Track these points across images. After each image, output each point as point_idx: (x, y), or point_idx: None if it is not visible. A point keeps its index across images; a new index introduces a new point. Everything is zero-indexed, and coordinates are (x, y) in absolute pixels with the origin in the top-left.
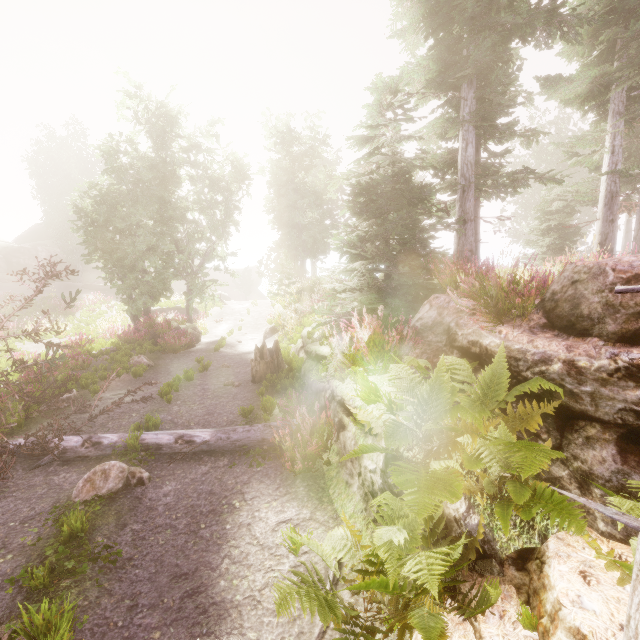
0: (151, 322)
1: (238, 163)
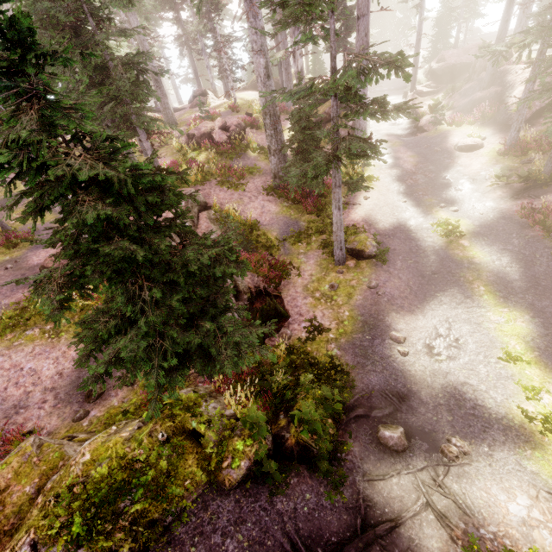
0: None
1: None
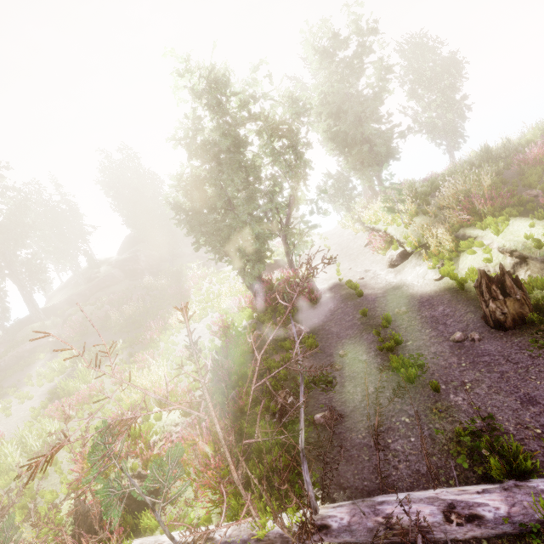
0: (268, 285)
1: (294, 97)
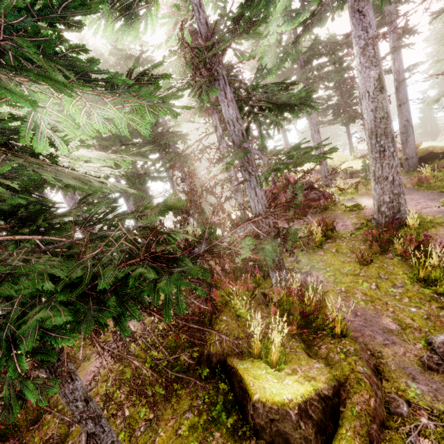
0: None
1: None
